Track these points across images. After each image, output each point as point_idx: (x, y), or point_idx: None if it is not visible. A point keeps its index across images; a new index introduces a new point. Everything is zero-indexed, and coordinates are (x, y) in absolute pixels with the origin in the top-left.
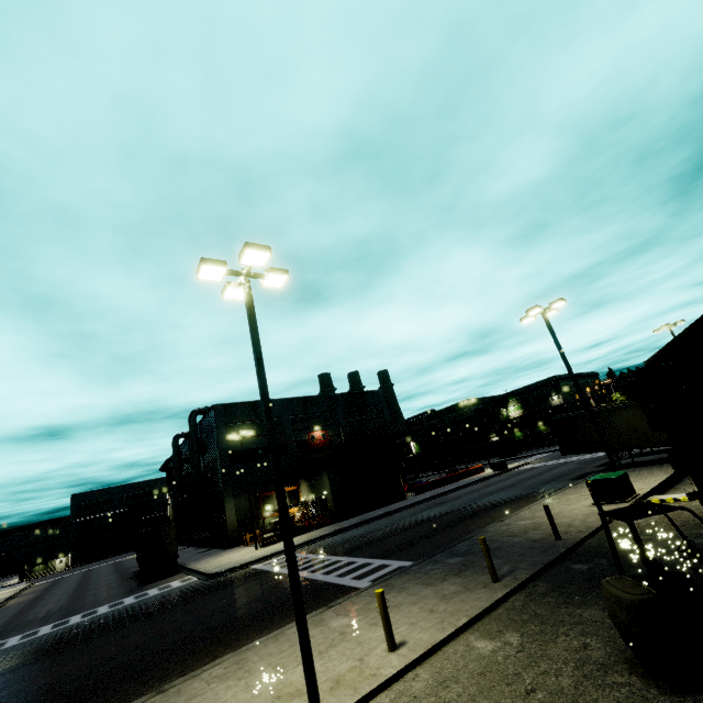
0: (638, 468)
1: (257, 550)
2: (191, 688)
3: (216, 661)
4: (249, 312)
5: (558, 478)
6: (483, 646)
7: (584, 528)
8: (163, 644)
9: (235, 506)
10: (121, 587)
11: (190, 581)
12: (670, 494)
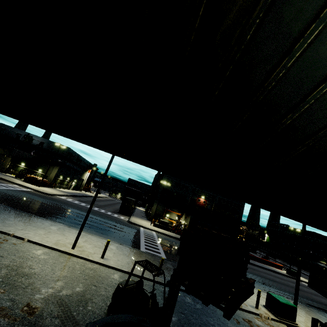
0: None
1: (150, 225)
2: (72, 231)
3: (84, 231)
4: None
5: (303, 297)
6: (115, 276)
7: None
8: (91, 224)
9: (157, 208)
10: (115, 210)
11: (125, 219)
12: None
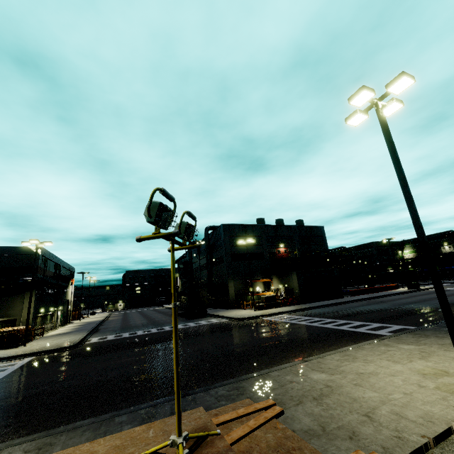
0: None
1: (256, 311)
2: (328, 362)
3: (327, 353)
4: (386, 127)
5: None
6: None
7: None
8: (254, 343)
9: (233, 286)
10: None
11: (224, 320)
12: None
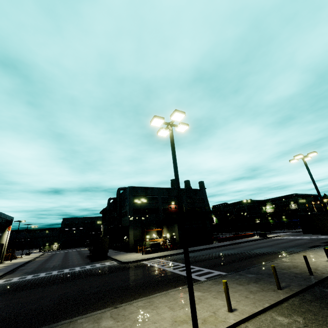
0: None
1: (143, 255)
2: (130, 308)
3: (139, 299)
4: (172, 141)
5: (299, 245)
6: (282, 319)
7: (326, 272)
8: (109, 288)
9: (133, 233)
10: (83, 260)
11: (114, 263)
12: None
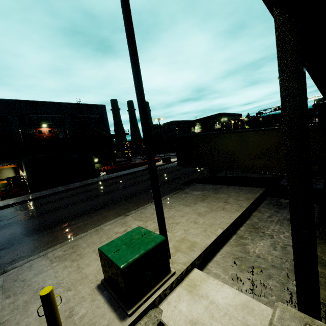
0: (223, 187)
1: None
2: None
3: None
4: None
5: (177, 179)
6: None
7: None
8: None
9: None
10: None
11: None
12: (217, 281)
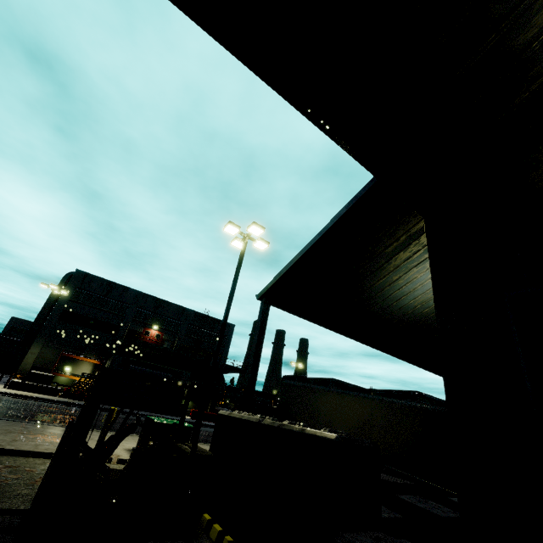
0: None
1: None
2: None
3: None
4: None
5: None
6: None
7: None
8: None
9: (40, 353)
10: None
11: None
12: None
